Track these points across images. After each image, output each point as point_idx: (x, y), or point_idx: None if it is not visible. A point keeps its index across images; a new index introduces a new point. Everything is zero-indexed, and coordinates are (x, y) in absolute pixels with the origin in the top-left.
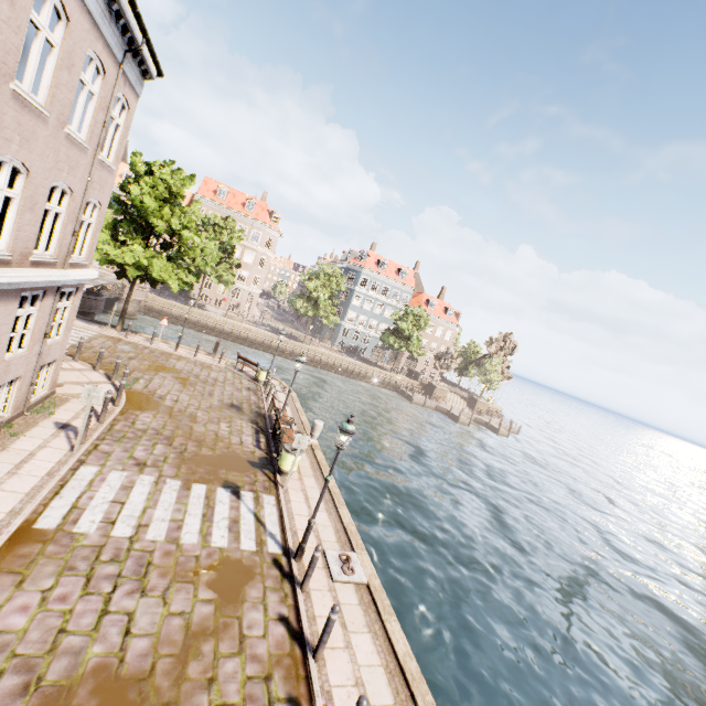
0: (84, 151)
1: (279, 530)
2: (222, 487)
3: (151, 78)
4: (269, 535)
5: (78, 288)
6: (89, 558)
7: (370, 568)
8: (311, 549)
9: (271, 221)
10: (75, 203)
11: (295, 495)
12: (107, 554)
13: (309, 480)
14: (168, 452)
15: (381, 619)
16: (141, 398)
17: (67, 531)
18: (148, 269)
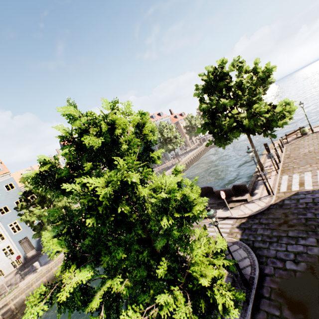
0: None
1: None
2: None
3: None
4: None
5: None
6: None
7: None
8: None
9: None
10: None
11: None
12: None
13: None
14: None
15: None
16: None
17: None
18: None
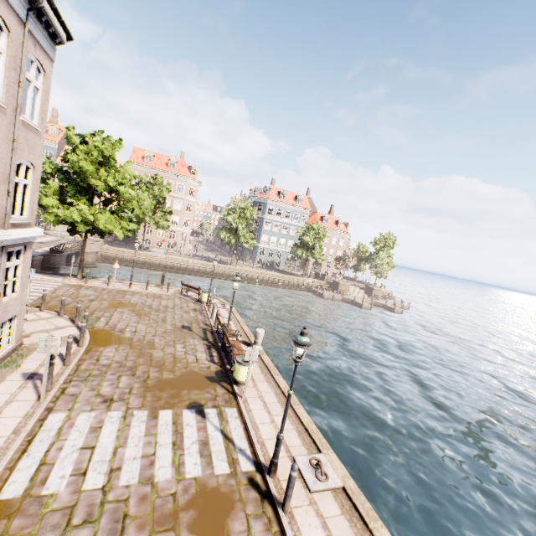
0: (1, 111)
1: (247, 443)
2: (186, 408)
3: (62, 42)
4: (239, 452)
5: (26, 246)
6: (60, 526)
7: (340, 468)
8: (281, 459)
9: (191, 174)
10: (3, 164)
11: (254, 403)
12: (79, 515)
13: (262, 385)
14: (132, 383)
15: (367, 527)
16: (103, 335)
17: (35, 495)
18: (95, 223)
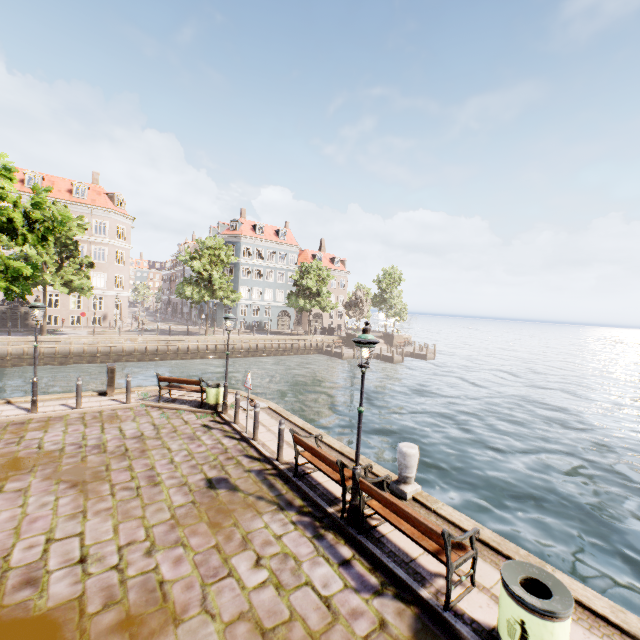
0: None
1: None
2: None
3: None
4: None
5: None
6: None
7: None
8: None
9: (115, 205)
10: None
11: None
12: None
13: None
14: None
15: None
16: None
17: None
18: None
